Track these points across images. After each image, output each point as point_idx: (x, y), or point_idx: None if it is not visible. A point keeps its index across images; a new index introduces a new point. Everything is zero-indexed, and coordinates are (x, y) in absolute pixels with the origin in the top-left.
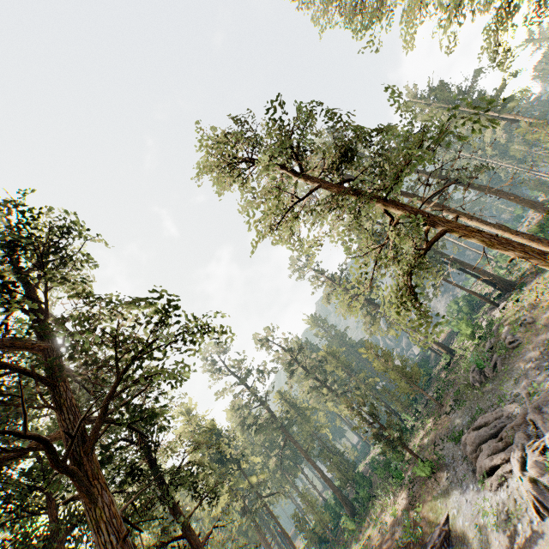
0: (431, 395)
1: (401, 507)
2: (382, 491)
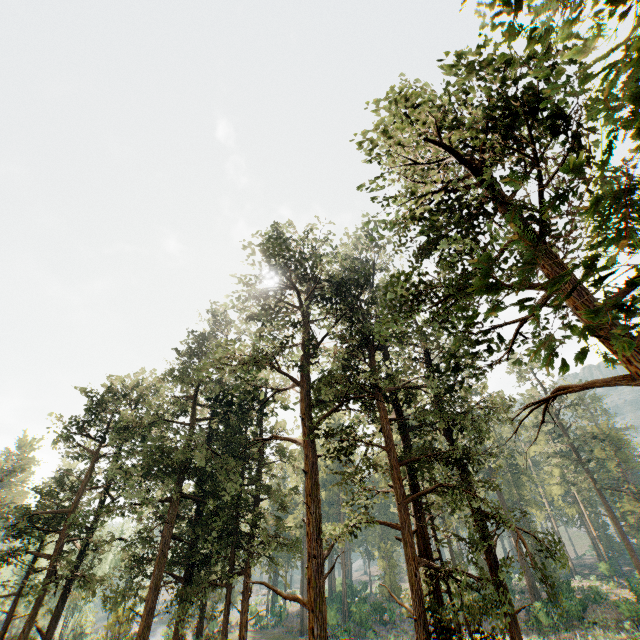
0: None
1: None
2: (630, 626)
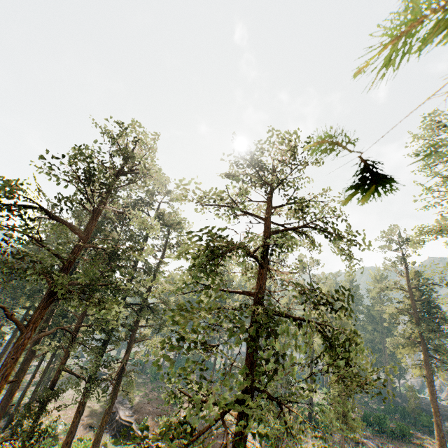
0: (369, 446)
1: (249, 446)
2: None
